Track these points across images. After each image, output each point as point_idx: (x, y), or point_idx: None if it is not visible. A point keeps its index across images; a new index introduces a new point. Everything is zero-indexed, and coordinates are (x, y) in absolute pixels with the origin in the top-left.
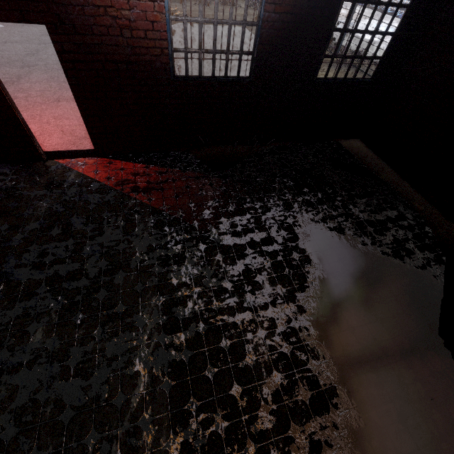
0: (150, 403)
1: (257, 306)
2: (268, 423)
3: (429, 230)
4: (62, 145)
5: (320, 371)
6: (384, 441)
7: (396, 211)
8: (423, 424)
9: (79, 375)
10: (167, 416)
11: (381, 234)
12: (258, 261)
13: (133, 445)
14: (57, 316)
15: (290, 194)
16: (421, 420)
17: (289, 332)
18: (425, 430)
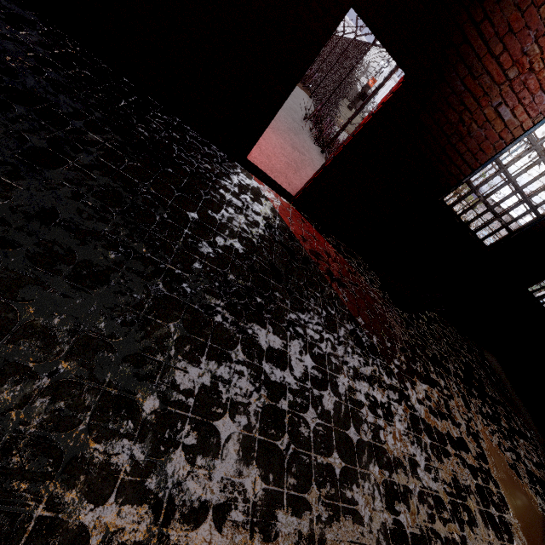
0: None
1: None
2: None
3: None
4: (261, 164)
5: None
6: None
7: None
8: None
9: None
10: None
11: None
12: (462, 472)
13: None
14: (258, 422)
15: (464, 387)
16: None
17: None
18: None
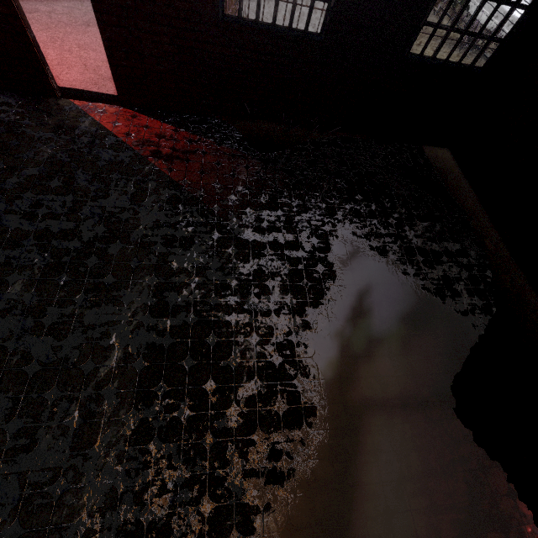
0: (118, 377)
1: (258, 310)
2: (234, 423)
3: (490, 274)
4: (82, 83)
5: (306, 389)
6: (349, 467)
7: (459, 244)
8: (395, 462)
9: (51, 334)
10: (133, 393)
11: (430, 266)
12: (275, 264)
13: (92, 410)
14: (40, 272)
15: (338, 197)
16: (395, 458)
17: (285, 344)
18: (396, 468)
